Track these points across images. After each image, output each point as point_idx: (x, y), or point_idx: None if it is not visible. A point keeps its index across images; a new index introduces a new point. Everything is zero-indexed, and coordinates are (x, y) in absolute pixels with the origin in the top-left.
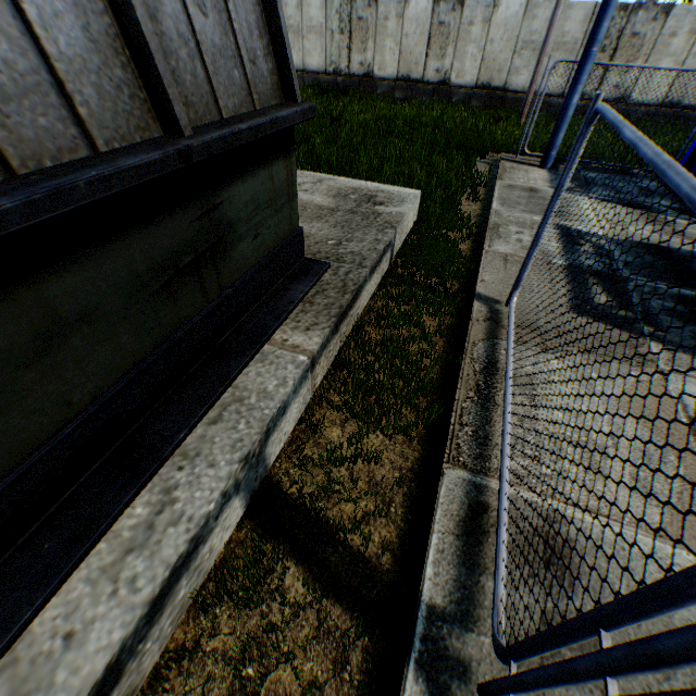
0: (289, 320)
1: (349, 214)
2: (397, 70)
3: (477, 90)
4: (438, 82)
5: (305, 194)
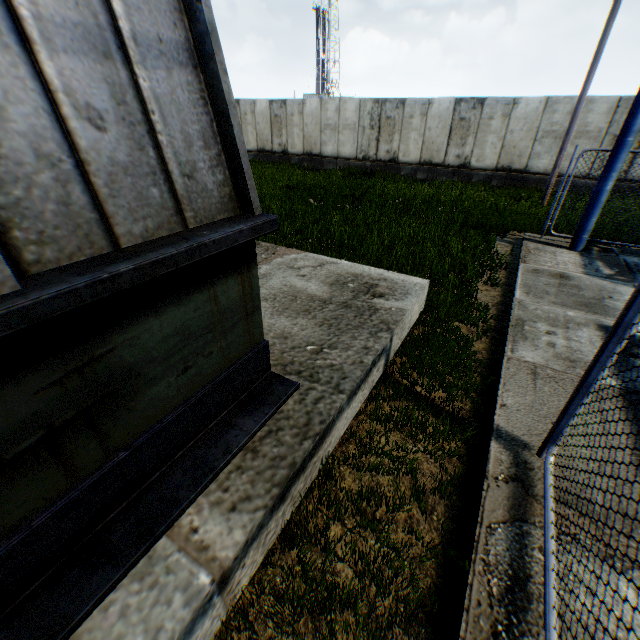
0: (215, 484)
1: (342, 308)
2: (420, 155)
3: (497, 172)
4: (458, 164)
5: (301, 279)
